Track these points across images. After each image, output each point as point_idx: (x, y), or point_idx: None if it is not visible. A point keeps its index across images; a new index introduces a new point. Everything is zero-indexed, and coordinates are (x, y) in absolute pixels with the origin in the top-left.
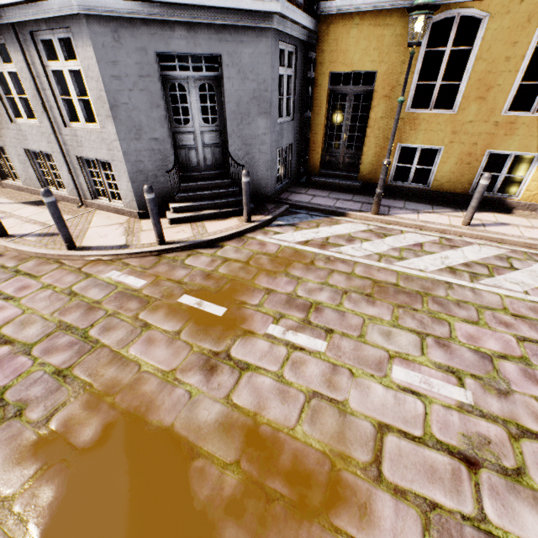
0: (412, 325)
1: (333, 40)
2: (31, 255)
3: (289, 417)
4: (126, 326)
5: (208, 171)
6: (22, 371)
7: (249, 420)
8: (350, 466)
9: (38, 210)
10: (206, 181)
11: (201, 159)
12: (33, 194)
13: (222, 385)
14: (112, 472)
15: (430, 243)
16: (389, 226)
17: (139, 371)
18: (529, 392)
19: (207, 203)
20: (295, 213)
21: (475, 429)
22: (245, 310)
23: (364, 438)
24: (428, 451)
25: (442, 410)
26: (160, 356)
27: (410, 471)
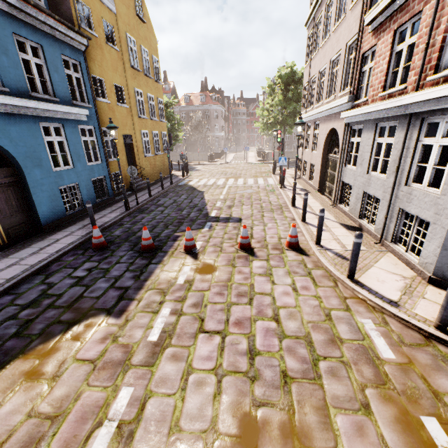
0: None
1: None
2: (323, 265)
3: None
4: (348, 387)
5: None
6: (270, 350)
7: None
8: None
9: (346, 233)
10: None
11: None
12: (349, 219)
13: None
14: None
15: None
16: None
17: None
18: None
19: None
20: None
21: None
22: None
23: None
24: None
25: None
26: None
27: None
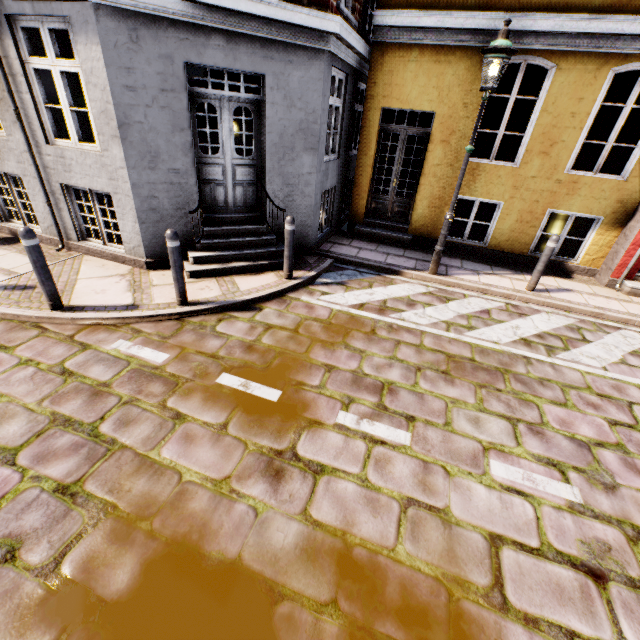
0: (499, 409)
1: (387, 72)
2: None
3: (386, 534)
4: (151, 418)
5: (238, 214)
6: (5, 491)
7: (337, 542)
8: (470, 593)
9: None
10: (235, 226)
11: (230, 198)
12: None
13: (294, 496)
14: (166, 633)
15: (497, 310)
16: (450, 288)
17: (180, 482)
18: (634, 486)
19: (237, 253)
20: (341, 269)
21: (592, 534)
22: (305, 393)
23: (478, 555)
24: (550, 566)
25: (553, 513)
26: (205, 460)
27: (537, 592)
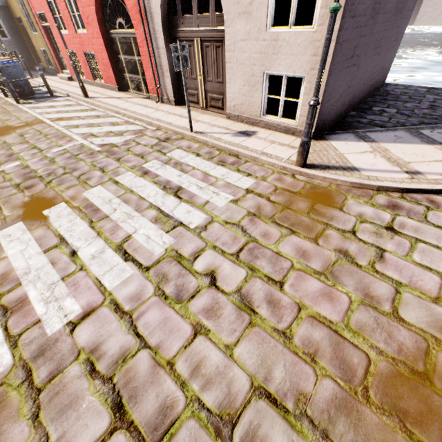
0: None
1: (9, 5)
2: None
3: None
4: None
5: None
6: None
7: None
8: None
9: None
10: None
11: None
12: None
13: None
14: None
15: None
16: None
17: None
18: None
19: None
20: None
21: None
22: None
23: None
24: None
25: None
26: None
27: None
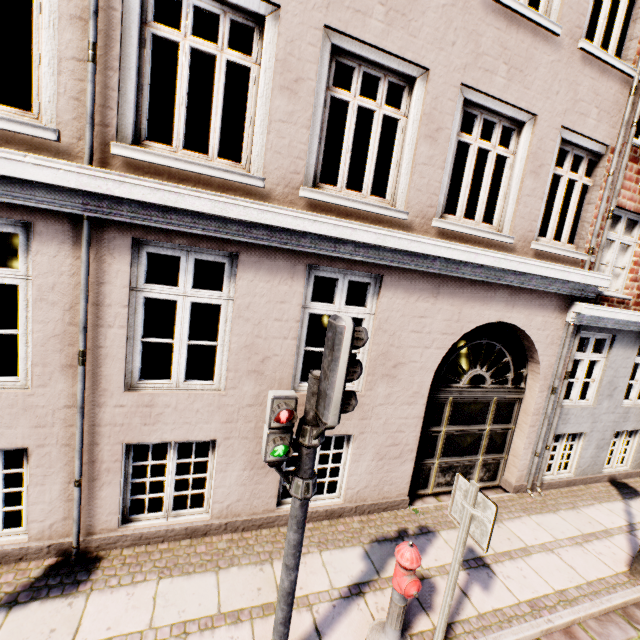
0: None
1: None
2: None
3: None
4: None
5: None
6: None
7: None
8: None
9: None
10: None
11: None
12: (584, 484)
13: None
14: None
15: None
16: None
17: None
18: None
19: None
20: None
21: None
22: None
23: None
24: None
25: None
26: None
27: None
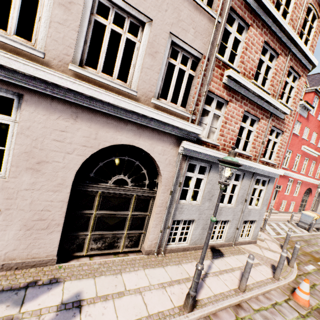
0: None
1: None
2: (294, 279)
3: None
4: None
5: None
6: None
7: None
8: None
9: (233, 258)
10: None
11: None
12: (195, 250)
13: None
14: None
15: (277, 225)
16: None
17: None
18: None
19: None
20: None
21: None
22: None
23: None
24: None
25: None
26: None
27: None
